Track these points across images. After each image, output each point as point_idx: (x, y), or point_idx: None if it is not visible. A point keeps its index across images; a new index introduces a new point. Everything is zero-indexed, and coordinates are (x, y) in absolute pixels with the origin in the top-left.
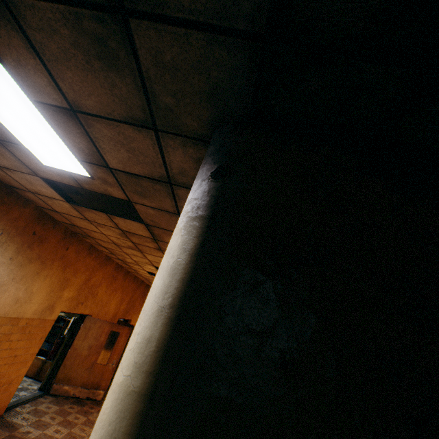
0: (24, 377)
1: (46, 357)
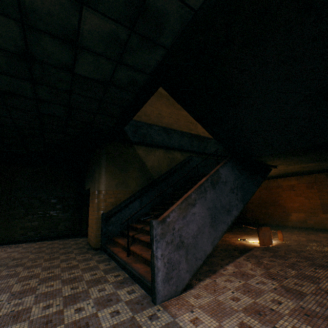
0: None
1: None
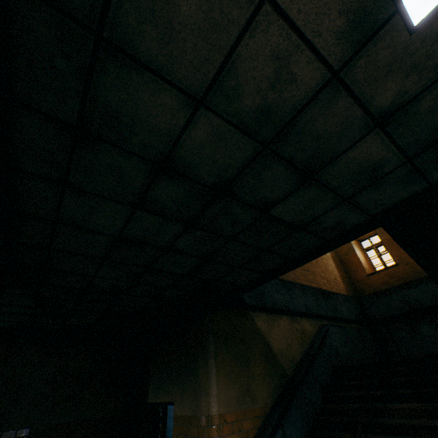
0: None
1: None
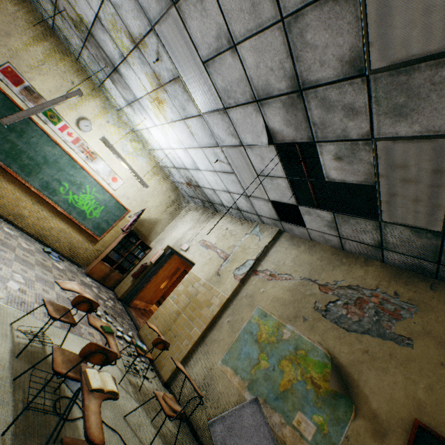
0: (91, 279)
1: (108, 264)
